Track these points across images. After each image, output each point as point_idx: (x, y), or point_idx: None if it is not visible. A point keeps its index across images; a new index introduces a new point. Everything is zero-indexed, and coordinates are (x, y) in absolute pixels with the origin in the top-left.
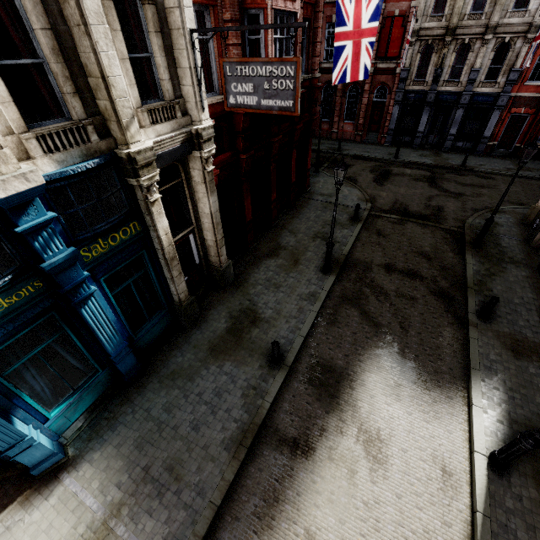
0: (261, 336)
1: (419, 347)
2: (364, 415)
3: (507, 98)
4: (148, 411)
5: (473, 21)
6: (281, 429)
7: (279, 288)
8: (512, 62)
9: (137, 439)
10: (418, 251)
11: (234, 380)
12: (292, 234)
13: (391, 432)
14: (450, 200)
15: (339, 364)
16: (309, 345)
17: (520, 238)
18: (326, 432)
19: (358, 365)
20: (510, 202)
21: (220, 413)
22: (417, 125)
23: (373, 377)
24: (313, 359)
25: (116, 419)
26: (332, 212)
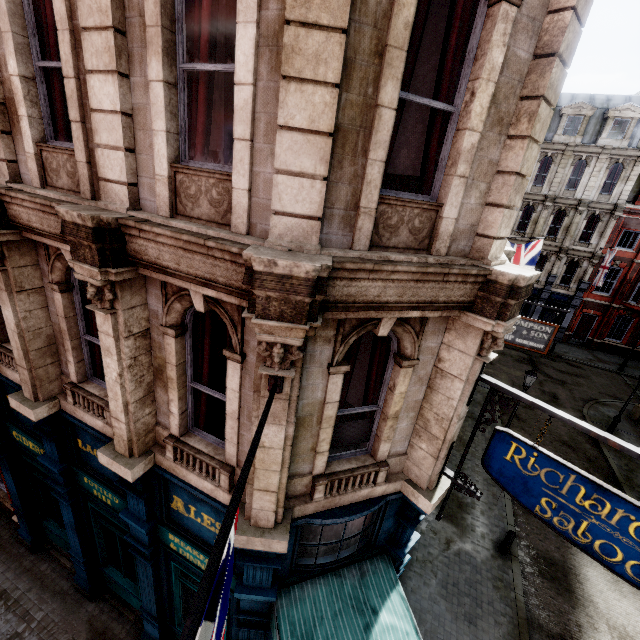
0: (476, 523)
1: None
2: (605, 611)
3: (580, 301)
4: (418, 602)
5: (549, 242)
6: (543, 624)
7: (464, 471)
8: (581, 275)
9: (426, 633)
10: (560, 440)
11: (477, 570)
12: None
13: (634, 629)
14: (559, 387)
15: (556, 556)
16: (520, 535)
17: (635, 434)
18: (582, 628)
19: (573, 559)
20: (608, 394)
21: (485, 606)
22: None
23: (591, 572)
24: (531, 550)
25: None
26: None
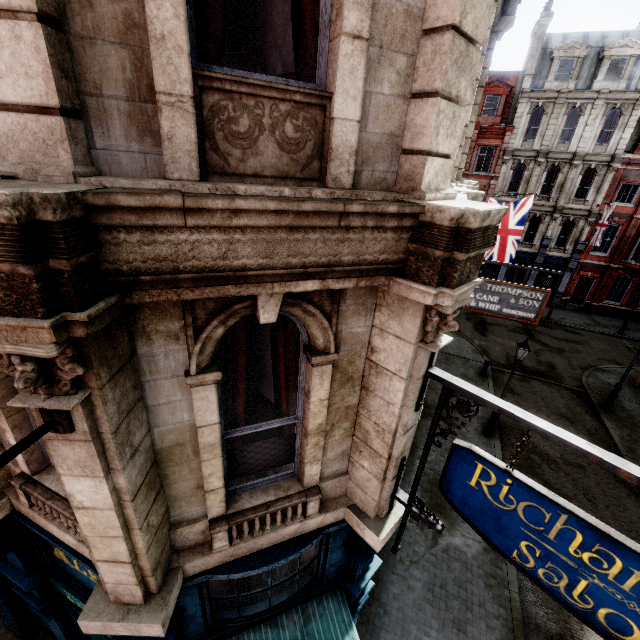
0: None
1: (615, 522)
2: None
3: (576, 263)
4: (401, 610)
5: (543, 202)
6: (541, 624)
7: None
8: (577, 236)
9: None
10: (558, 413)
11: (467, 567)
12: (431, 390)
13: None
14: (556, 356)
15: None
16: None
17: (637, 401)
18: (584, 625)
19: None
20: (607, 360)
21: (476, 609)
22: (495, 275)
23: None
24: None
25: (372, 623)
26: (456, 365)
